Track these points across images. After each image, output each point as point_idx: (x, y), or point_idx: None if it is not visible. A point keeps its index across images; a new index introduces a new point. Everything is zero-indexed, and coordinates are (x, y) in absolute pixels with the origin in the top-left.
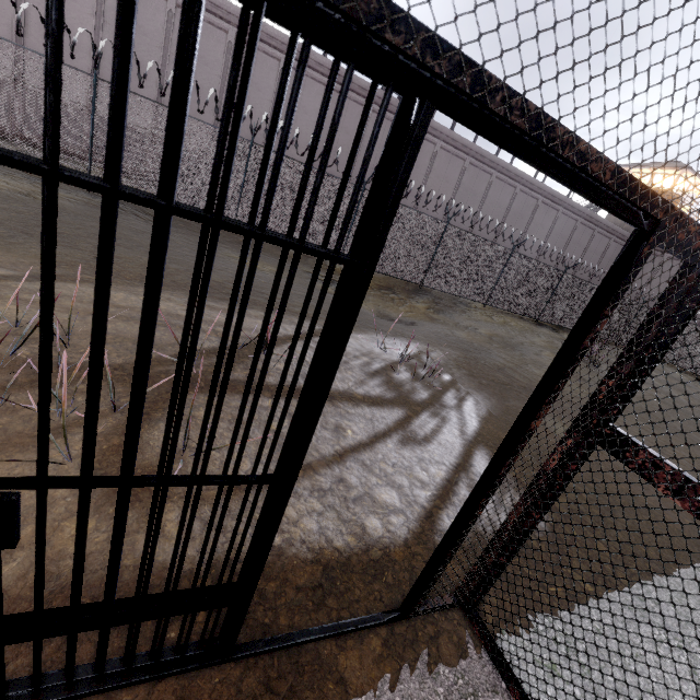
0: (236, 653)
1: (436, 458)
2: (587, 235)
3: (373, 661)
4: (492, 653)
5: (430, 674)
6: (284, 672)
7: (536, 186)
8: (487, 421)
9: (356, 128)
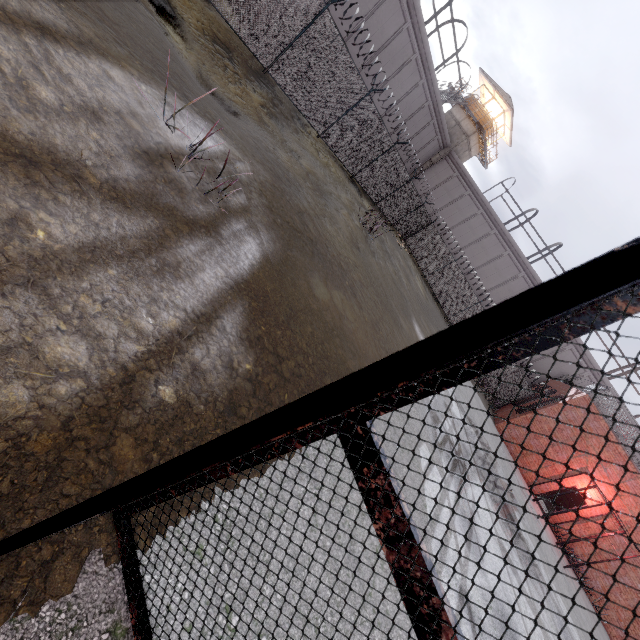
0: None
1: (178, 302)
2: (426, 121)
3: None
4: (127, 569)
5: (11, 625)
6: None
7: (421, 36)
8: (260, 267)
9: None
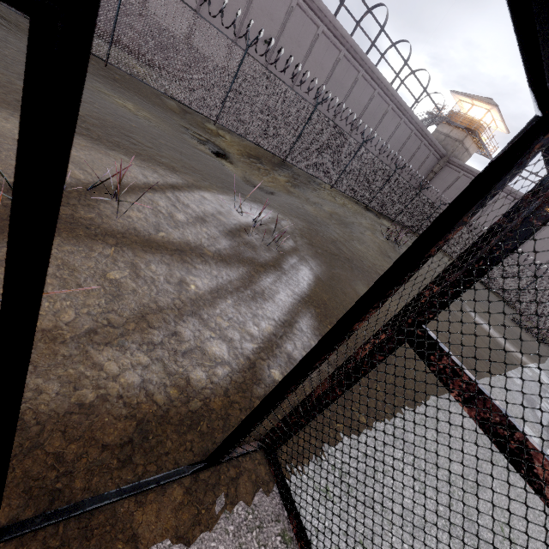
0: (3, 536)
1: (268, 315)
2: (416, 145)
3: (172, 510)
4: (281, 489)
5: (224, 514)
6: (69, 539)
7: (390, 92)
8: (315, 285)
9: None
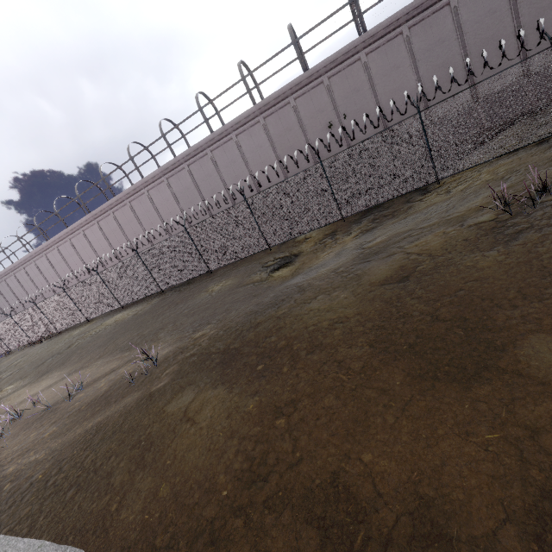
0: None
1: (54, 446)
2: None
3: None
4: None
5: None
6: None
7: None
8: (124, 409)
9: (293, 121)
